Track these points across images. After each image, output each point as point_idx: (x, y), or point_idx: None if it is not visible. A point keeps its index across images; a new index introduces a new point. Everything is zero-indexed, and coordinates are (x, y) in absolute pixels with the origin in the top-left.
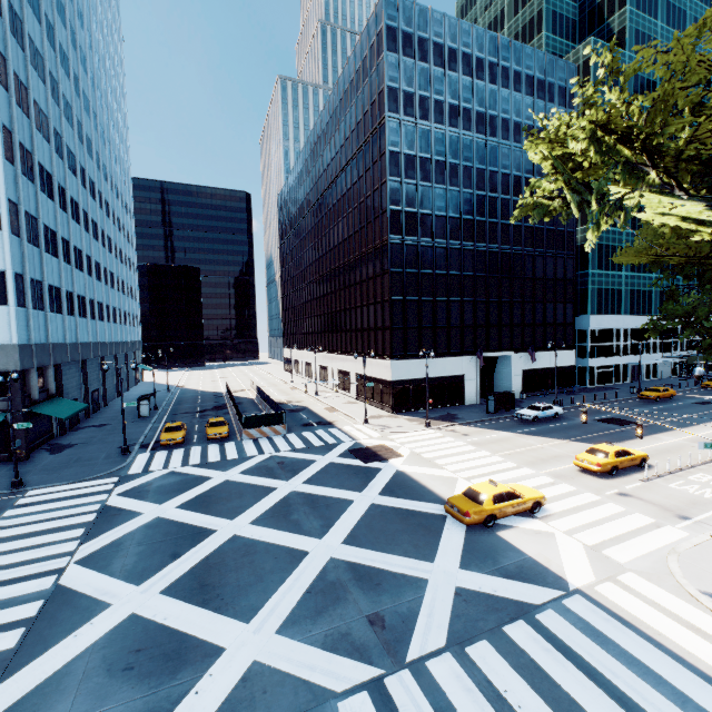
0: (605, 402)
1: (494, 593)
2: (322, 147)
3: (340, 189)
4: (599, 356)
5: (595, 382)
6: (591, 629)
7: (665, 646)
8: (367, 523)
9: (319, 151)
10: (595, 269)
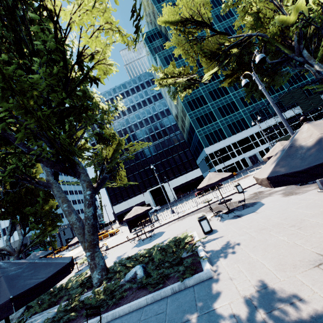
0: None
1: None
2: None
3: None
4: (221, 163)
5: None
6: None
7: None
8: None
9: None
10: (199, 128)
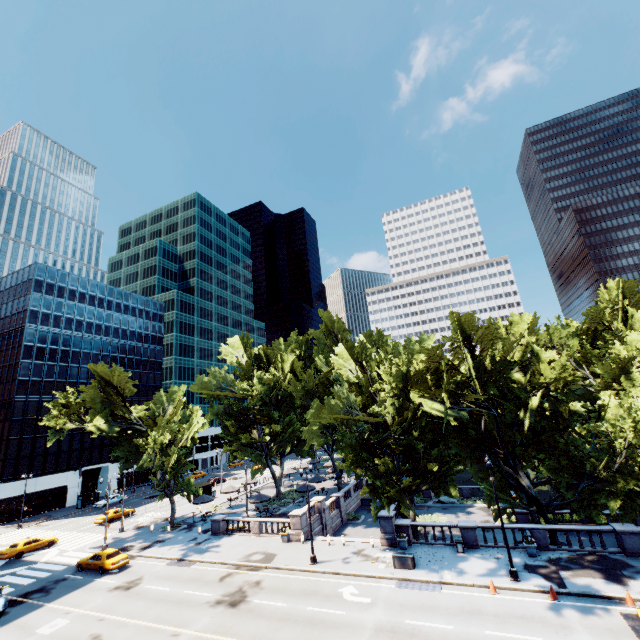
0: None
1: (2, 574)
2: None
3: None
4: None
5: None
6: (35, 568)
7: (58, 563)
8: None
9: None
10: None
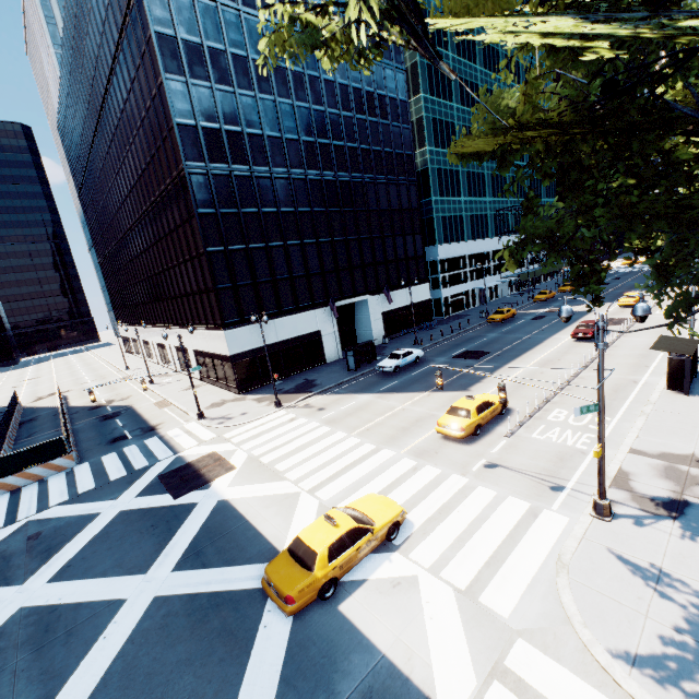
0: (461, 332)
1: None
2: (80, 40)
3: (117, 102)
4: (450, 285)
5: (450, 311)
6: None
7: None
8: (128, 662)
9: (80, 48)
10: (438, 196)
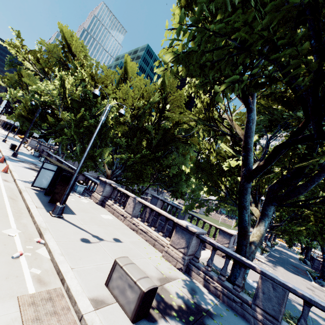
0: None
1: None
2: None
3: None
4: None
5: None
6: None
7: None
8: None
9: None
10: None
